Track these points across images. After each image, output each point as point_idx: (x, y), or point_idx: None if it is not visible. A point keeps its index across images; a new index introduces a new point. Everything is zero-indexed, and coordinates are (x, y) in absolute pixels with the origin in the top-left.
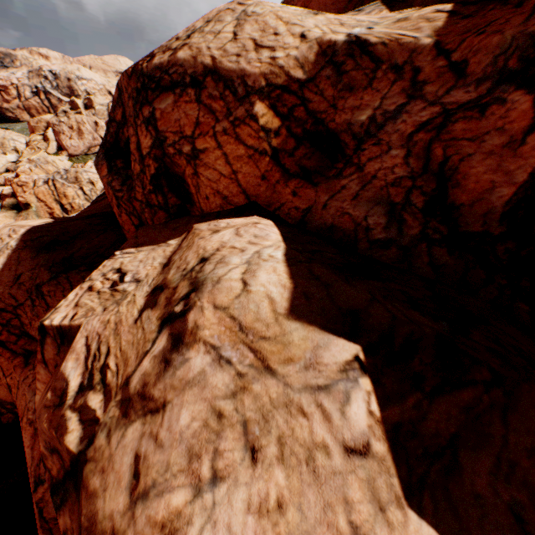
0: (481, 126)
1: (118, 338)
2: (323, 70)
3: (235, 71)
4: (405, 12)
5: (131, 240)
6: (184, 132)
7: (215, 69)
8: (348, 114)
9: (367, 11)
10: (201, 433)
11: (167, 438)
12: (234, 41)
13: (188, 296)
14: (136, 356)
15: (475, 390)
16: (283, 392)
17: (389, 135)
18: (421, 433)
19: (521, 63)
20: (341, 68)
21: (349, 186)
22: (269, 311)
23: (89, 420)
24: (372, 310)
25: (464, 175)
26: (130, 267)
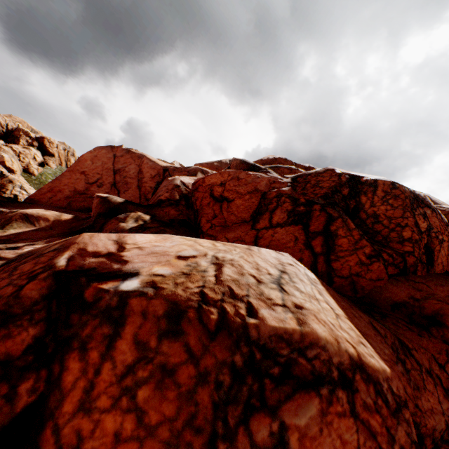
0: None
1: None
2: None
3: (440, 214)
4: None
5: (448, 284)
6: (437, 228)
7: (436, 209)
8: None
9: None
10: None
11: None
12: None
13: None
14: None
15: None
16: None
17: None
18: None
19: None
20: None
21: None
22: None
23: None
24: None
25: None
26: None
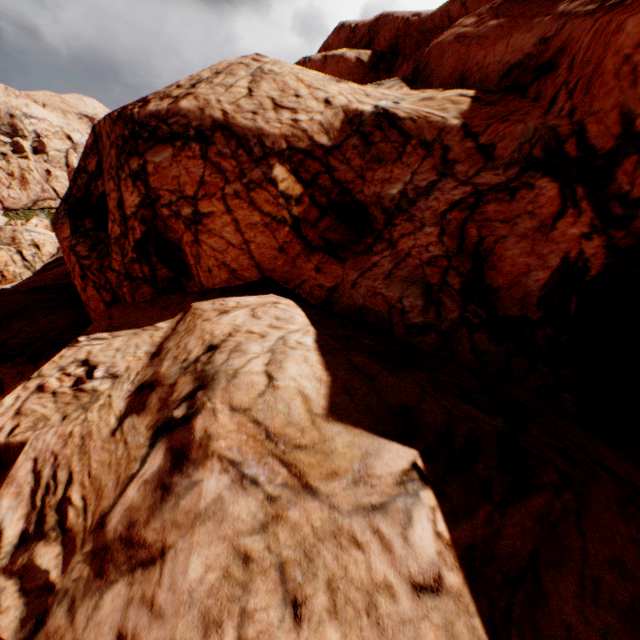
0: (513, 209)
1: (85, 458)
2: (350, 139)
3: (251, 129)
4: (427, 91)
5: (103, 321)
6: (184, 191)
7: (226, 125)
8: (377, 187)
9: (387, 86)
10: (220, 588)
11: (169, 602)
12: (249, 97)
13: (193, 395)
14: (116, 483)
15: (545, 495)
16: (329, 517)
17: (422, 212)
18: (498, 554)
19: (545, 152)
20: (369, 138)
21: (380, 264)
22: (303, 411)
23: (37, 588)
24: (425, 406)
25: (500, 256)
26: (103, 357)
